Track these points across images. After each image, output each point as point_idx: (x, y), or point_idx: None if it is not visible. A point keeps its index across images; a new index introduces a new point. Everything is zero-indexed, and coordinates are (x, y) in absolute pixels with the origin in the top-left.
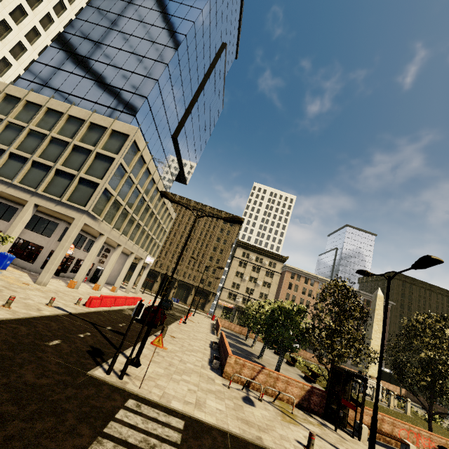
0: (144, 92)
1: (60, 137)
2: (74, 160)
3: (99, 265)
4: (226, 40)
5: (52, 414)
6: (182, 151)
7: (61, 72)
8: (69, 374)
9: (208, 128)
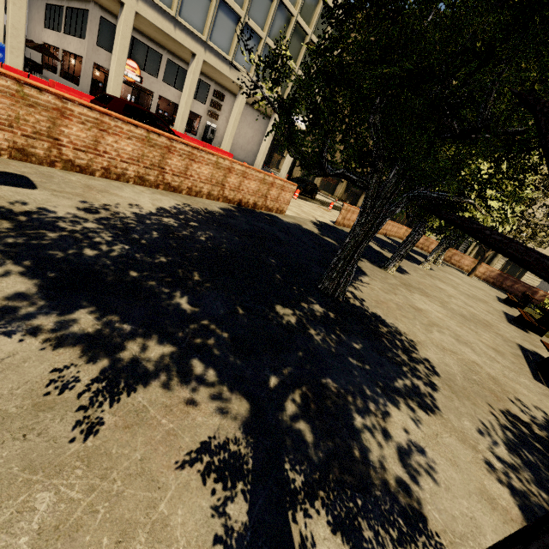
0: None
1: None
2: None
3: (213, 123)
4: None
5: None
6: None
7: None
8: None
9: None
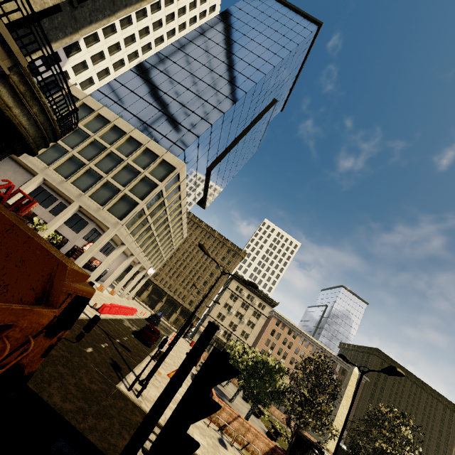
0: (197, 132)
1: (118, 153)
2: (123, 176)
3: None
4: (277, 96)
5: (106, 417)
6: (211, 181)
7: (133, 95)
8: (106, 384)
9: (240, 164)
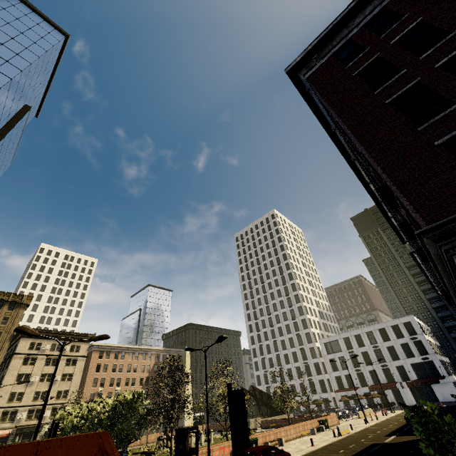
0: None
1: None
2: None
3: None
4: (29, 101)
5: None
6: None
7: None
8: None
9: None
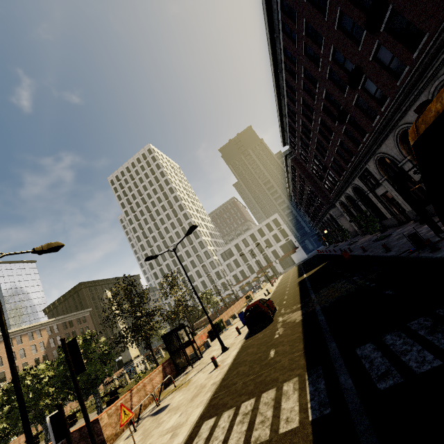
0: None
1: None
2: None
3: None
4: None
5: None
6: None
7: None
8: None
9: None
